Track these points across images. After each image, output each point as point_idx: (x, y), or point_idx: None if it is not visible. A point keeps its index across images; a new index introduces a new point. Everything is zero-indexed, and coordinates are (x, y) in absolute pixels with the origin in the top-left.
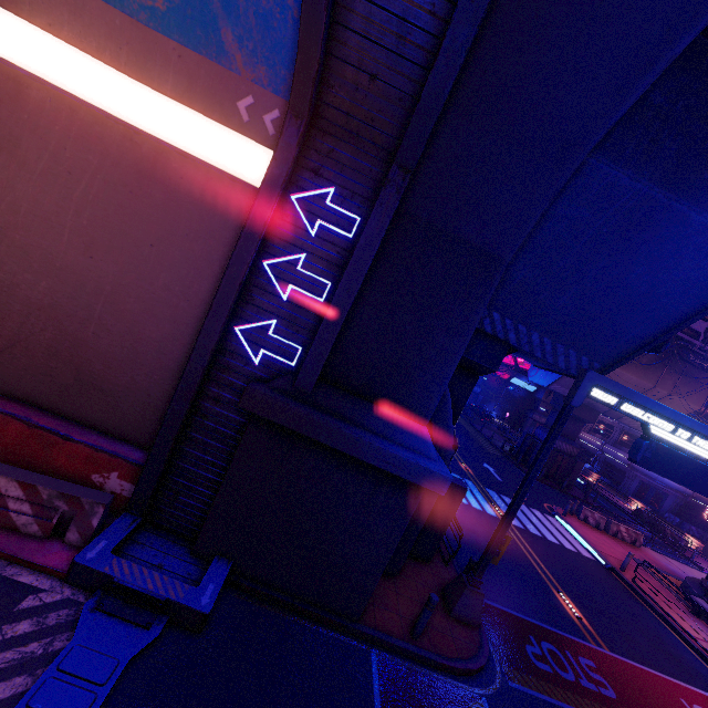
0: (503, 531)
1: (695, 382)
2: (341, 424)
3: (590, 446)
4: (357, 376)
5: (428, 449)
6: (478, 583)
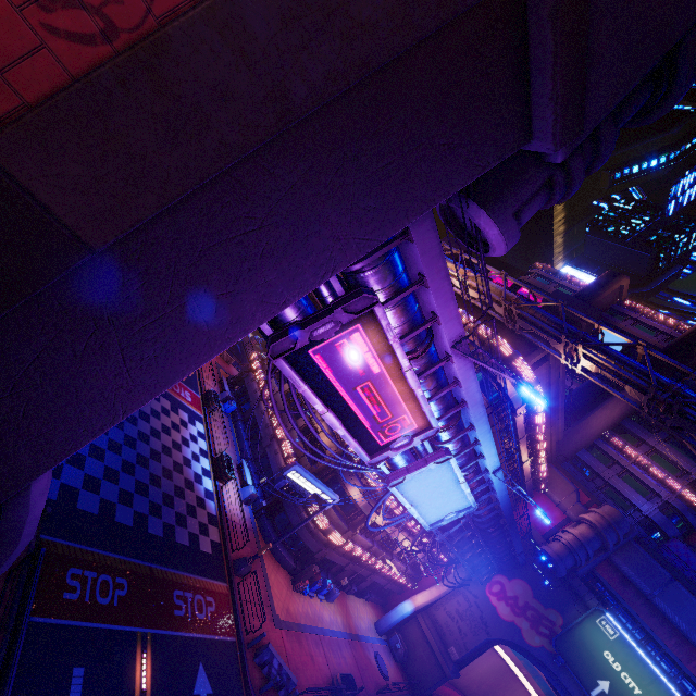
0: None
1: None
2: None
3: None
4: None
5: None
6: None
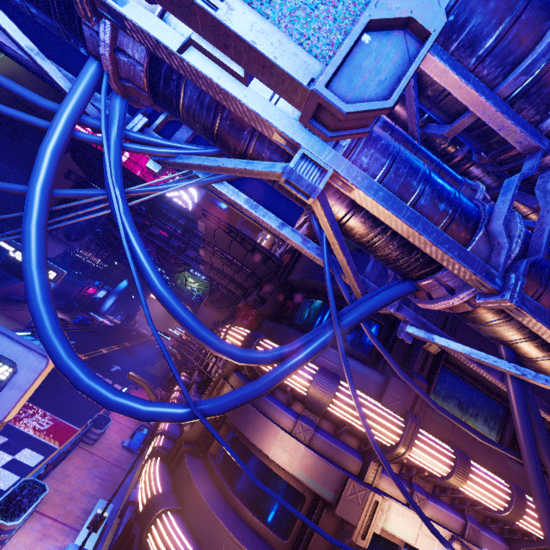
0: None
1: None
2: None
3: None
4: None
5: None
6: None
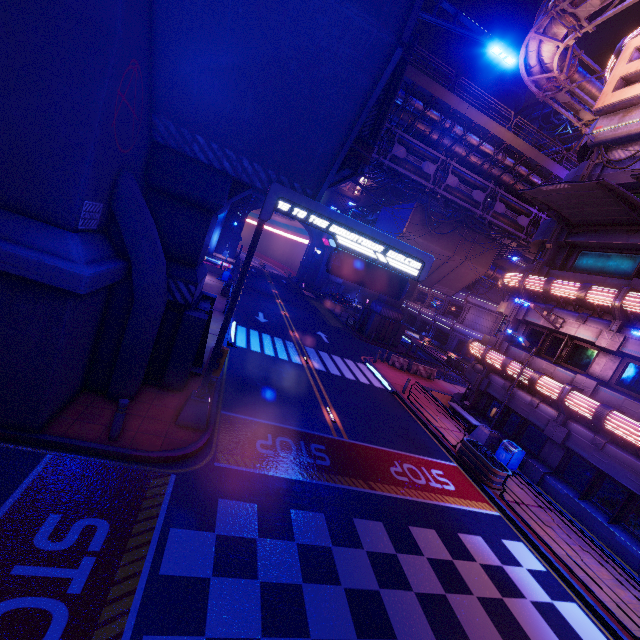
0: (219, 345)
1: (483, 249)
2: None
3: (427, 318)
4: None
5: (69, 252)
6: (203, 394)
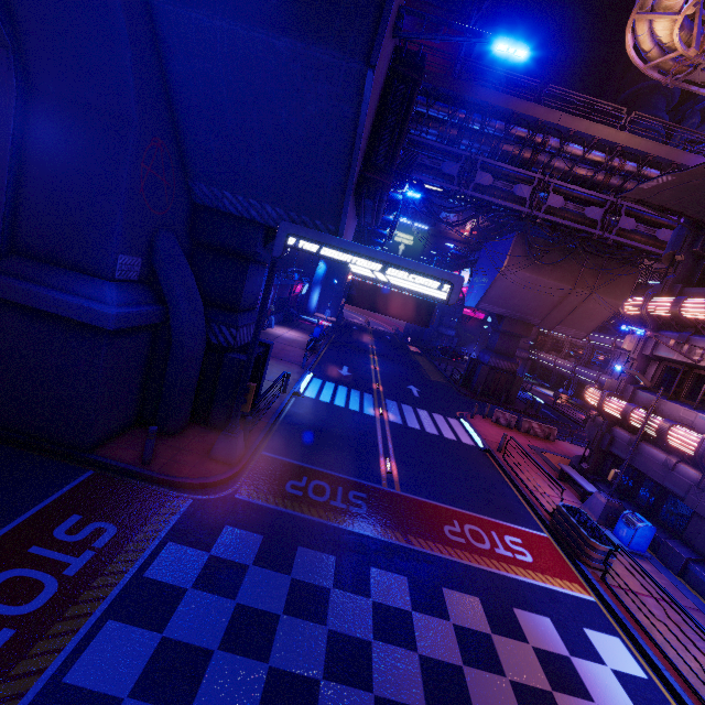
0: (244, 381)
1: (616, 277)
2: (16, 281)
3: (564, 371)
4: (42, 245)
5: (104, 297)
6: (233, 429)
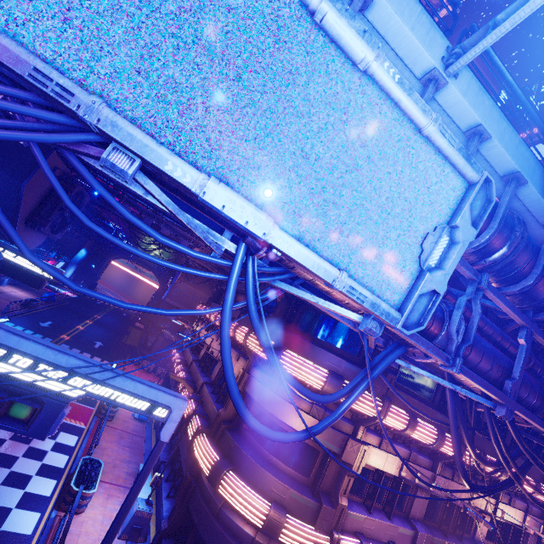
0: None
1: None
2: None
3: None
4: None
5: None
6: None
